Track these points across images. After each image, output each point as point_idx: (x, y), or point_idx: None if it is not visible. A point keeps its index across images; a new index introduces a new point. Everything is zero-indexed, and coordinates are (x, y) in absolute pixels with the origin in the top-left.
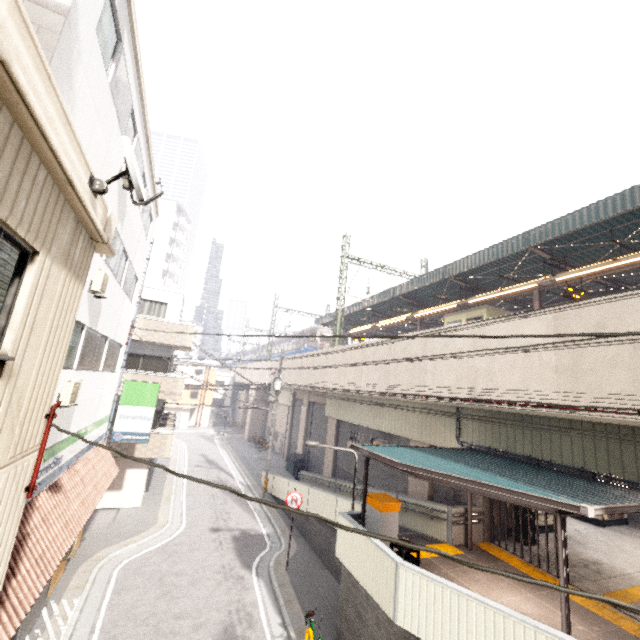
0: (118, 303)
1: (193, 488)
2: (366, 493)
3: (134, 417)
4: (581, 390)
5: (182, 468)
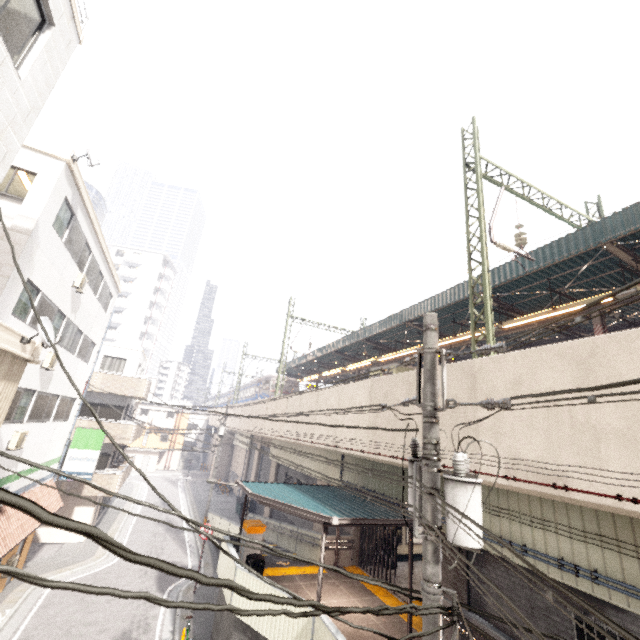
0: (72, 368)
1: (139, 527)
2: (243, 520)
3: (81, 459)
4: (375, 440)
5: (136, 509)
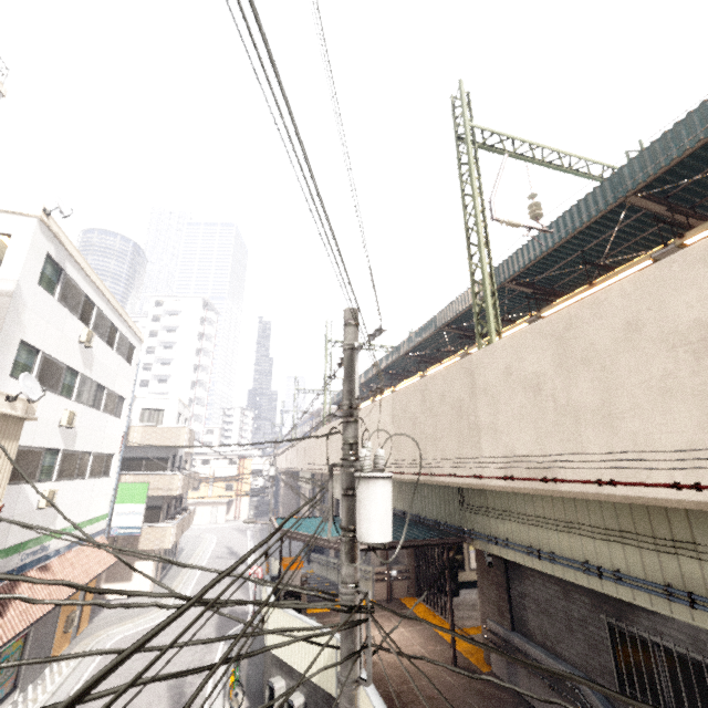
0: (100, 424)
1: (204, 577)
2: (281, 557)
3: (128, 513)
4: (400, 458)
5: (202, 561)
